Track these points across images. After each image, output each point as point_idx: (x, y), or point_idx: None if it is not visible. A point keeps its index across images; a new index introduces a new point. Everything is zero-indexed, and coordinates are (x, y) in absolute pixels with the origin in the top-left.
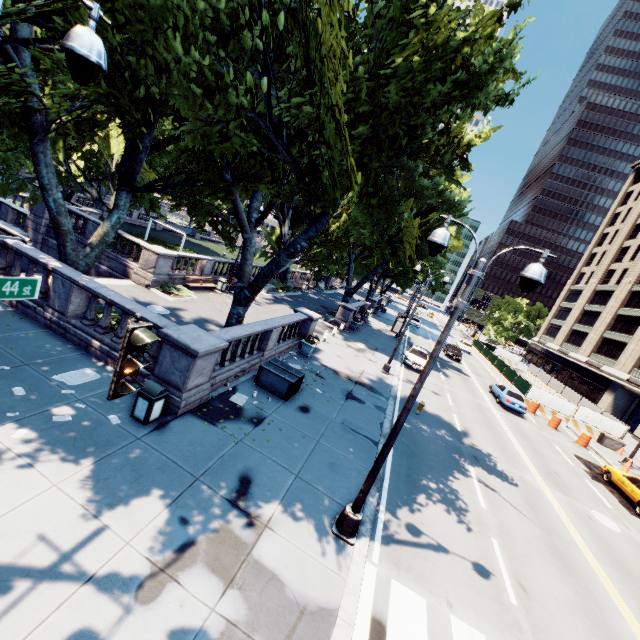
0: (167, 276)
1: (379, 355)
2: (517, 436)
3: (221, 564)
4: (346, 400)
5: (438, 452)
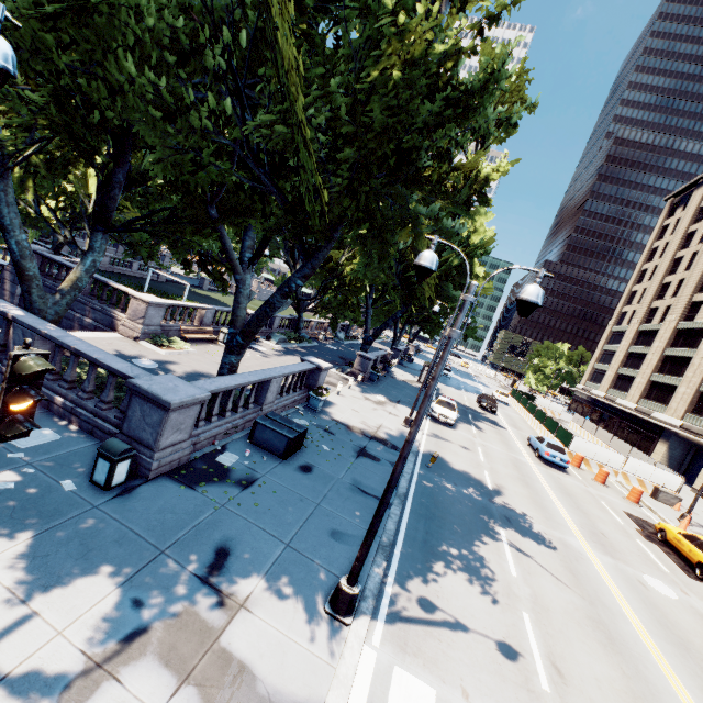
0: (159, 327)
1: (401, 408)
2: (558, 493)
3: (178, 655)
4: (357, 457)
5: (463, 513)
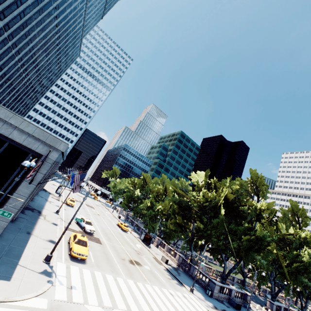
0: (204, 271)
1: None
2: None
3: None
4: None
5: None
